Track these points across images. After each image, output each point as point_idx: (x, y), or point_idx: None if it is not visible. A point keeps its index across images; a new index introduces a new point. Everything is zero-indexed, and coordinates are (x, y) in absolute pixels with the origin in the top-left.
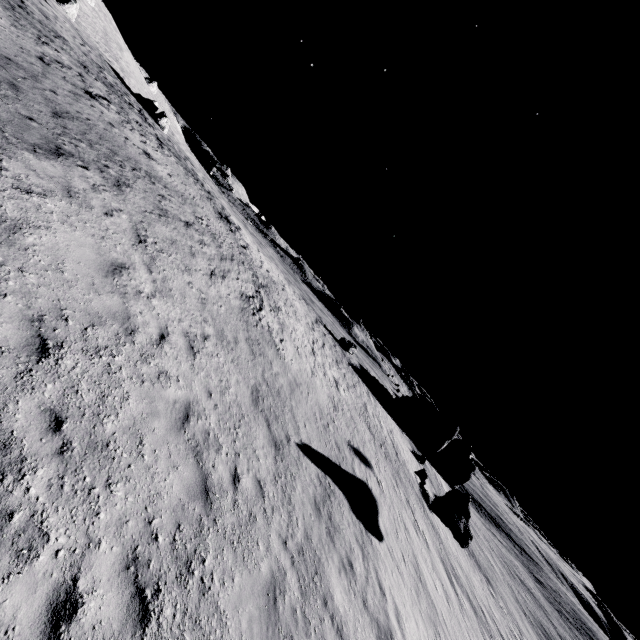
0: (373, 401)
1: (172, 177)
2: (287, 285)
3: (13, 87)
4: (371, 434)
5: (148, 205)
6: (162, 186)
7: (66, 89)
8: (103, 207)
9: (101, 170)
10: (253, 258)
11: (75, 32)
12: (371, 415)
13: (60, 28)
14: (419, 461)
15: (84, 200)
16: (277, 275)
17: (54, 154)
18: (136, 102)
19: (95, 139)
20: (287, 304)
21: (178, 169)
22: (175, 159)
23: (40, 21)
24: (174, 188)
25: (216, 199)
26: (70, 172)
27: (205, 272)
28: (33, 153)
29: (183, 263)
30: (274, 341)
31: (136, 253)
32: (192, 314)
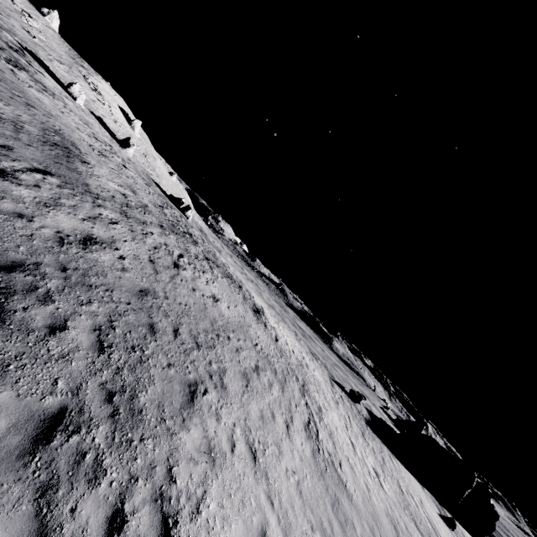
0: (396, 464)
1: (230, 307)
2: (301, 349)
3: (151, 330)
4: (421, 535)
5: (238, 382)
6: (232, 333)
7: (168, 280)
8: (228, 440)
9: (210, 375)
10: (284, 347)
11: (142, 180)
12: (407, 496)
13: (140, 193)
14: (448, 525)
15: (219, 451)
16: (295, 344)
17: (191, 402)
18: (181, 219)
19: (195, 329)
20: (317, 388)
21: (226, 287)
22: (219, 272)
23: (135, 205)
24: (235, 323)
25: (243, 287)
26: (203, 416)
27: (284, 431)
28: (183, 425)
29: (274, 442)
30: (339, 475)
31: (259, 487)
32: (306, 534)
